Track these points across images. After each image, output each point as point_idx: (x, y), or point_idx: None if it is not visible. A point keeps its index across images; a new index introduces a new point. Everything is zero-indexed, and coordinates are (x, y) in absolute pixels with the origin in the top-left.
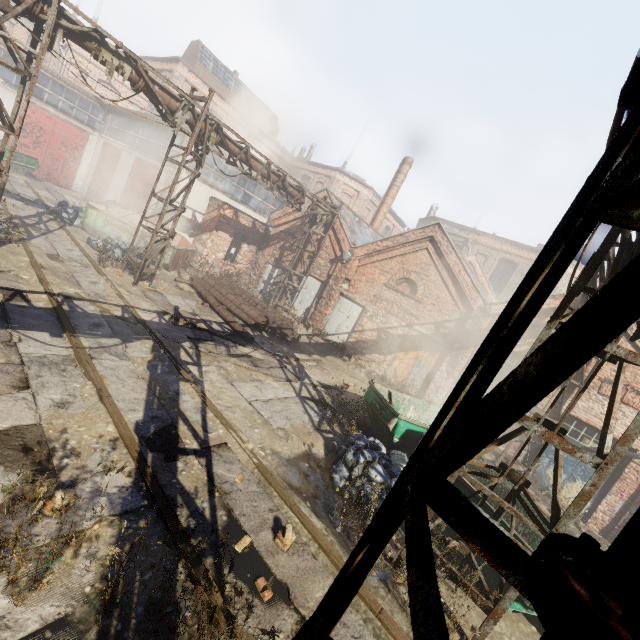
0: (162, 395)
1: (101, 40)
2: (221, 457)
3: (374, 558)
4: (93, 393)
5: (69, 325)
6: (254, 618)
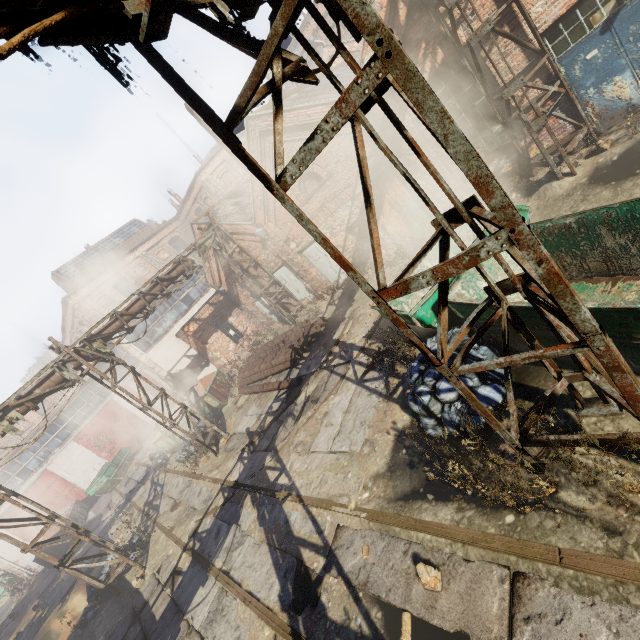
0: (279, 540)
1: None
2: (343, 547)
3: None
4: (244, 608)
5: (204, 562)
6: None
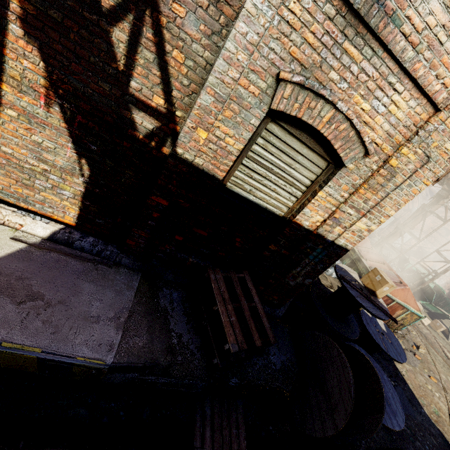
0: None
1: None
2: None
3: (395, 233)
4: None
5: None
6: None
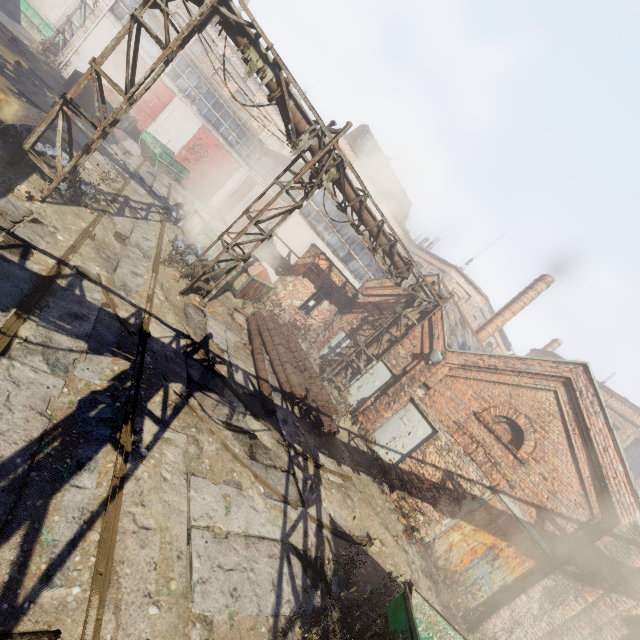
0: (48, 460)
1: (254, 39)
2: None
3: None
4: None
5: (34, 301)
6: None
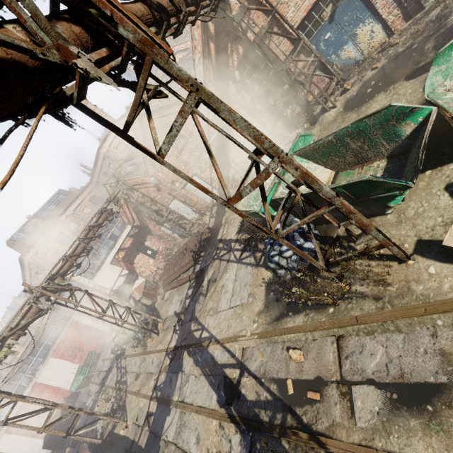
0: (210, 370)
1: None
2: (248, 359)
3: None
4: (197, 416)
5: (166, 401)
6: (323, 416)
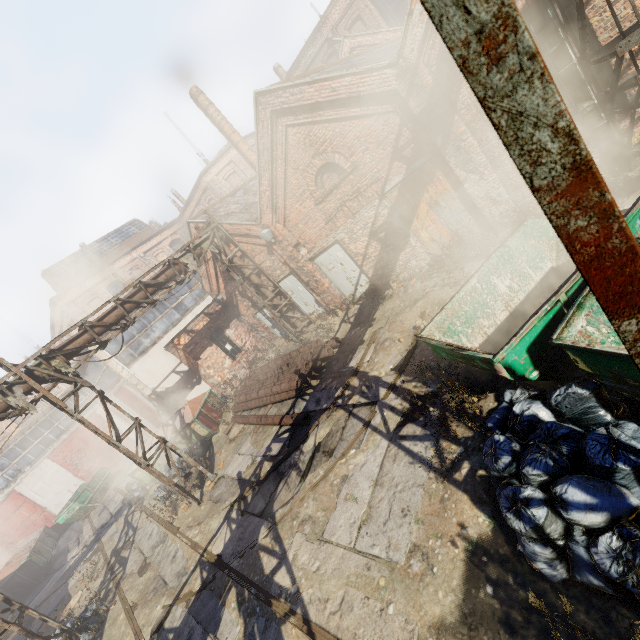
0: None
1: None
2: None
3: None
4: None
5: None
6: None
